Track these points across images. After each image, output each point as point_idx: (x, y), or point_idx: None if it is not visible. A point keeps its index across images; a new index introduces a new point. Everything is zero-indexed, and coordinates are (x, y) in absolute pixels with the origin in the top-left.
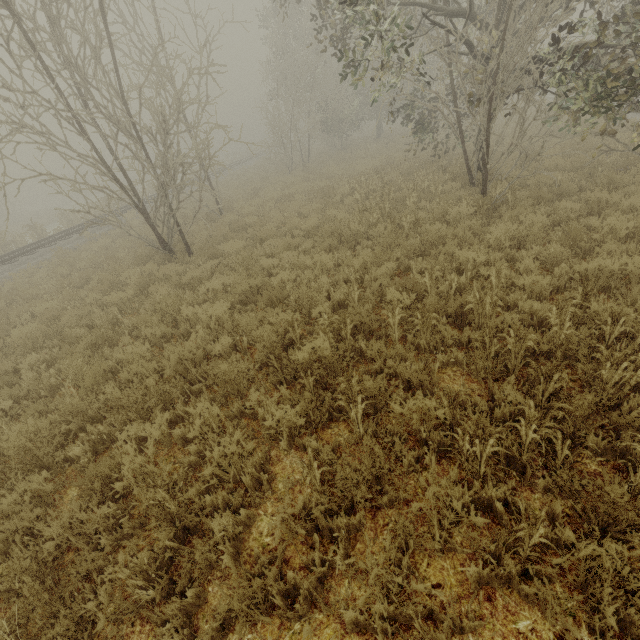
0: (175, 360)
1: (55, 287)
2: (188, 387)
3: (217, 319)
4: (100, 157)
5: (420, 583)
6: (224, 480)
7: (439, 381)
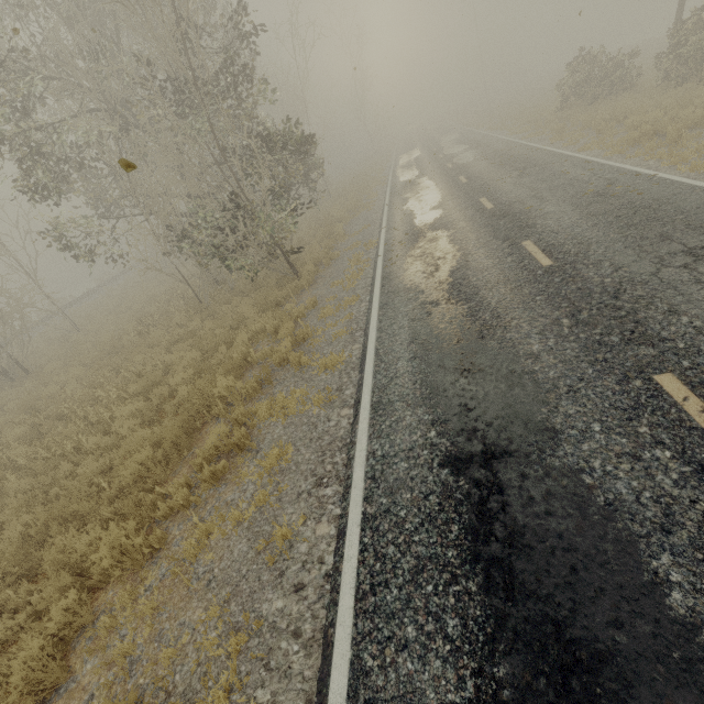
0: None
1: None
2: None
3: None
4: None
5: None
6: None
7: None
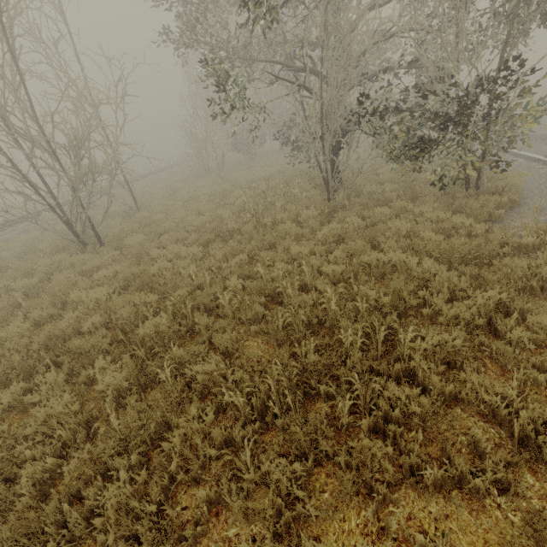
0: (44, 337)
1: None
2: (54, 360)
3: (98, 301)
4: (16, 167)
5: (174, 507)
6: (53, 436)
7: (249, 348)
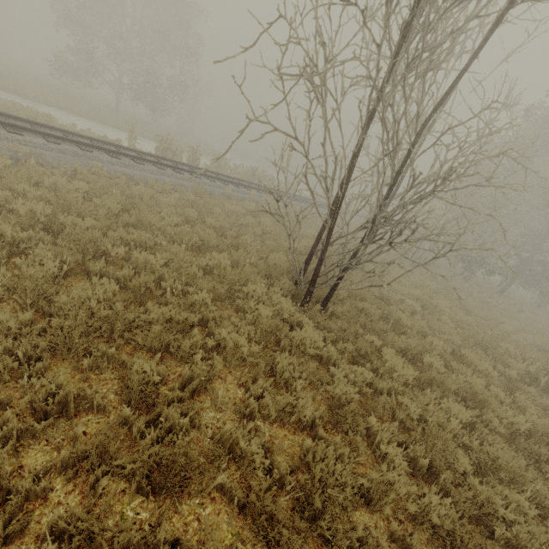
0: None
1: (173, 230)
2: None
3: None
4: (354, 164)
5: None
6: None
7: None
